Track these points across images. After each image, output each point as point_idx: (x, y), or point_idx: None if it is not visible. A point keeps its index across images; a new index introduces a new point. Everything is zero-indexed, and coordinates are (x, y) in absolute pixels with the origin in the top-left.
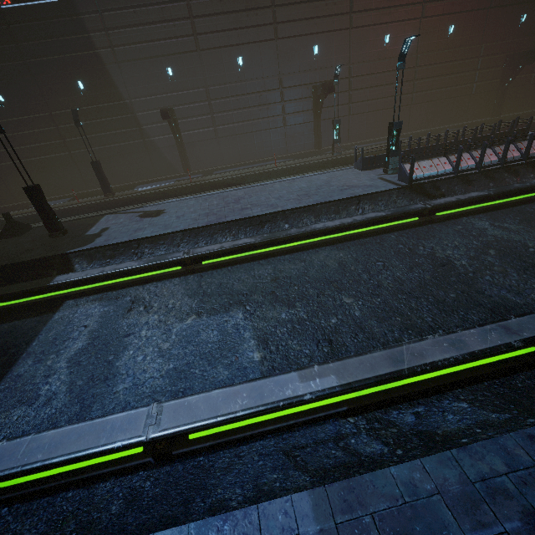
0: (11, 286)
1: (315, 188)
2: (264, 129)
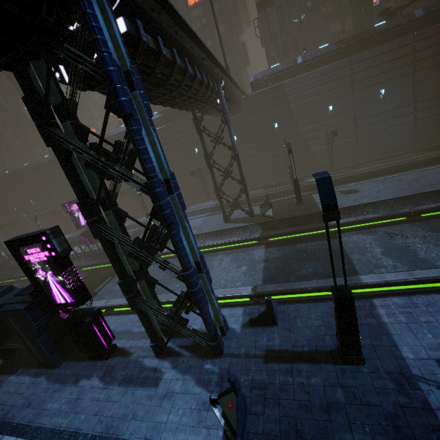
0: (304, 226)
1: None
2: (396, 133)
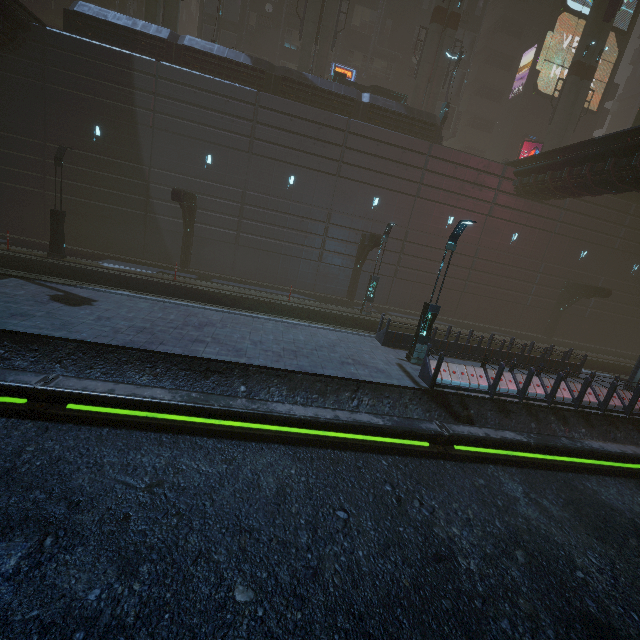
0: None
1: (312, 347)
2: (295, 255)
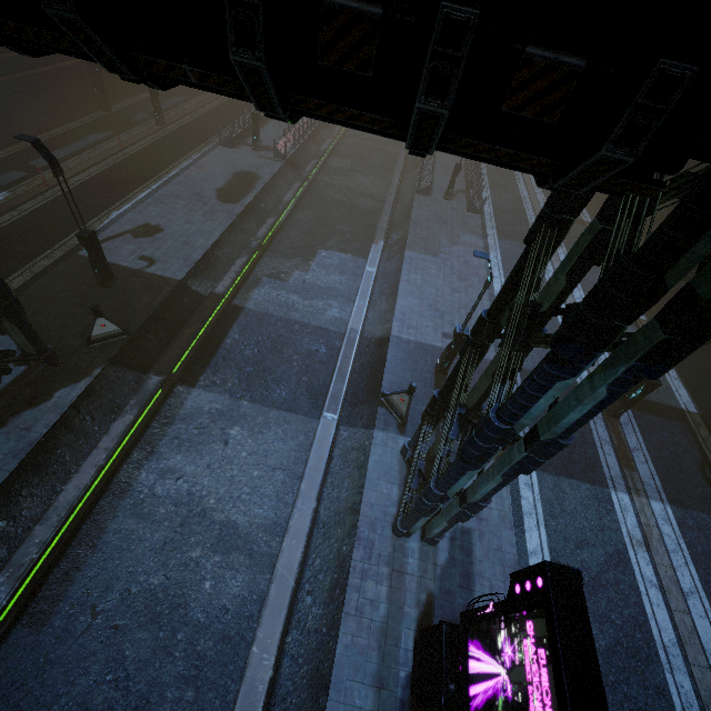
0: (197, 315)
1: (236, 172)
2: (39, 86)
